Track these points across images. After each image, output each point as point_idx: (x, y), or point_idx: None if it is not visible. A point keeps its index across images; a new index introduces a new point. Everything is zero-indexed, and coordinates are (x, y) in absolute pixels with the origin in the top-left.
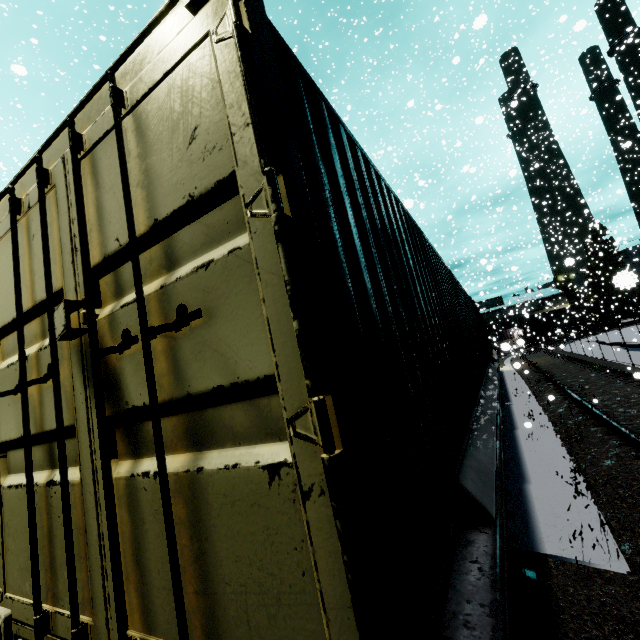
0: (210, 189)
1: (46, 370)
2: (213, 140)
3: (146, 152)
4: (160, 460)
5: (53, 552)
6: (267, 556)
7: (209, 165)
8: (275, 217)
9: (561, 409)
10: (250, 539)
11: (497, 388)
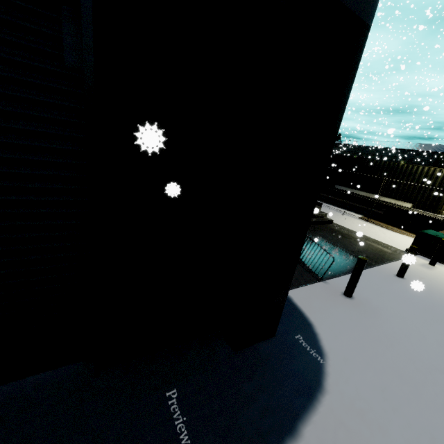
0: None
1: None
2: None
3: None
4: None
5: None
6: None
7: None
8: None
9: None
10: None
11: None
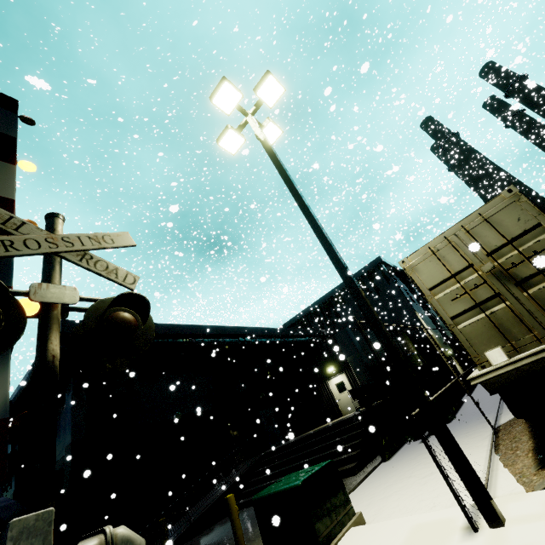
0: (531, 227)
1: (472, 286)
2: (527, 219)
3: (499, 226)
4: None
5: (503, 329)
6: None
7: (528, 223)
8: None
9: None
10: None
11: None
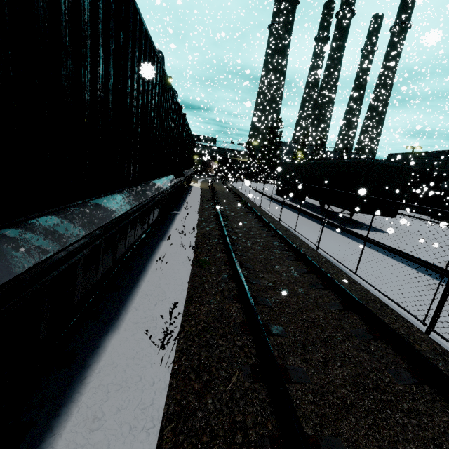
0: None
1: None
2: None
3: None
4: None
5: None
6: None
7: None
8: None
9: (208, 228)
10: None
11: (140, 204)
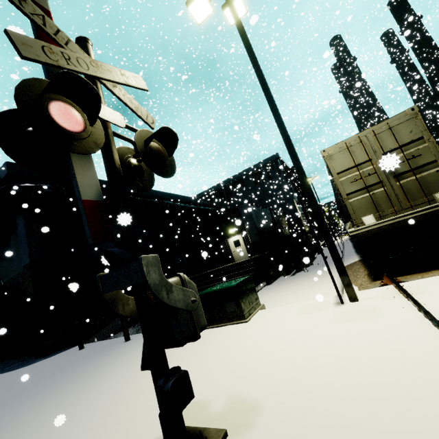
0: (417, 139)
1: (366, 175)
2: (416, 132)
3: (397, 134)
4: (415, 175)
5: (377, 204)
6: (438, 181)
7: (416, 136)
8: (435, 141)
9: None
10: (434, 180)
11: None
